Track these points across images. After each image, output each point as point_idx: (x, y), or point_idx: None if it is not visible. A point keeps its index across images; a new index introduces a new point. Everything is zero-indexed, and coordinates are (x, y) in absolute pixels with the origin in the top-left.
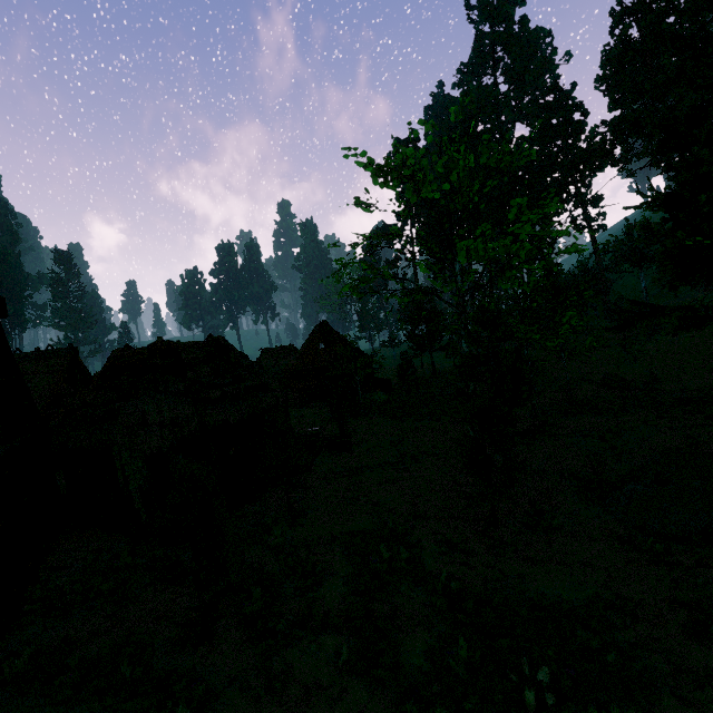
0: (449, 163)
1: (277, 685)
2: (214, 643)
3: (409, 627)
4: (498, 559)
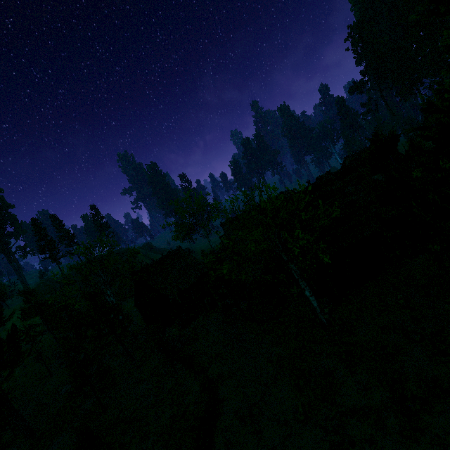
0: None
1: None
2: None
3: None
4: None
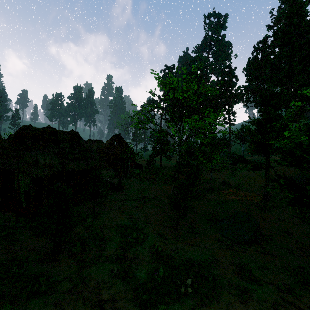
0: (189, 87)
1: (86, 281)
2: (57, 262)
3: (141, 263)
4: (176, 242)
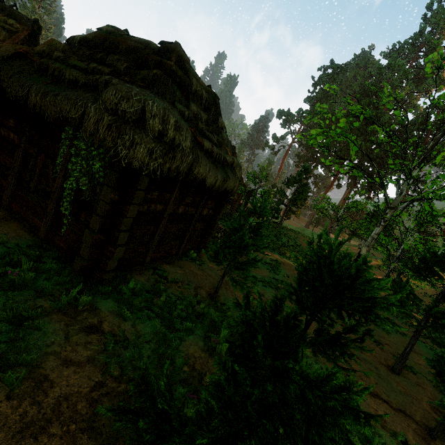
0: None
1: None
2: None
3: None
4: None
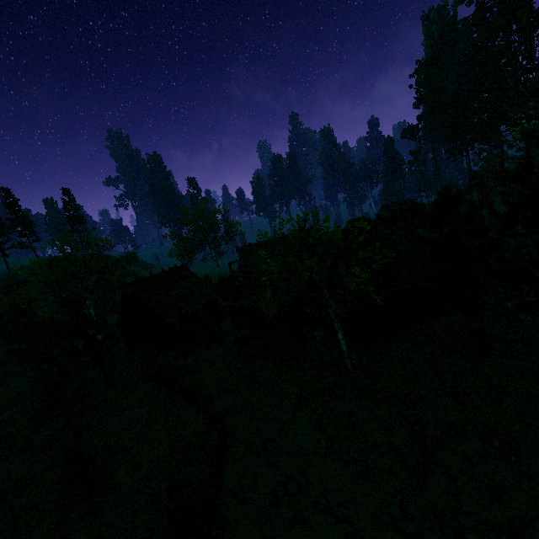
0: None
1: None
2: None
3: None
4: None
